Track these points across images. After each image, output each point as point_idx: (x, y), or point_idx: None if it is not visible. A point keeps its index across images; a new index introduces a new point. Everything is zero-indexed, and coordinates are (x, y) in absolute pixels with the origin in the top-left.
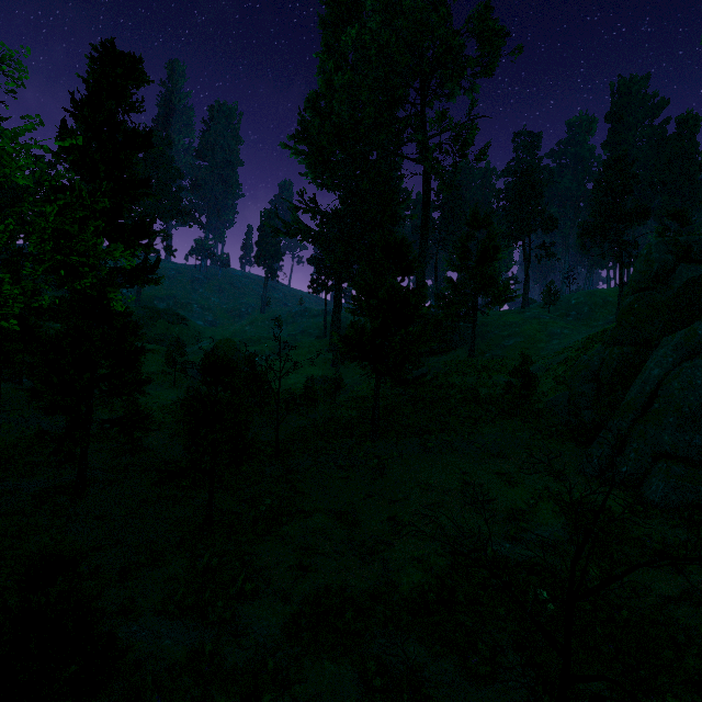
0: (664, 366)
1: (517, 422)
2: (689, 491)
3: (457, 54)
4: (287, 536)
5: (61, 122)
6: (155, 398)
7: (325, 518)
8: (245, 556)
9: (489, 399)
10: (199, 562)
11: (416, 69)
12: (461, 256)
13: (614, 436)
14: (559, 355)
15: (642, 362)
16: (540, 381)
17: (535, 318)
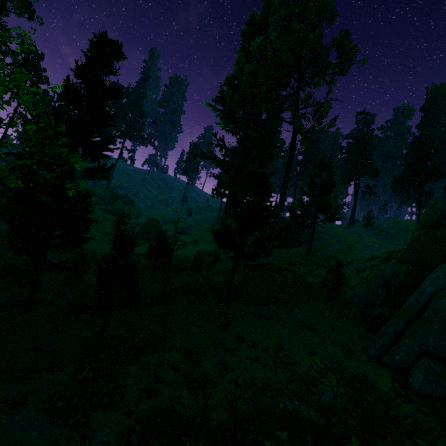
0: (435, 286)
1: (327, 306)
2: (442, 387)
3: (323, 59)
4: (148, 364)
5: (66, 76)
6: (102, 249)
7: (178, 354)
8: (113, 374)
9: (312, 286)
10: (81, 373)
11: (296, 66)
12: (309, 186)
13: (393, 330)
14: (367, 262)
15: (421, 279)
16: (351, 277)
17: (356, 233)
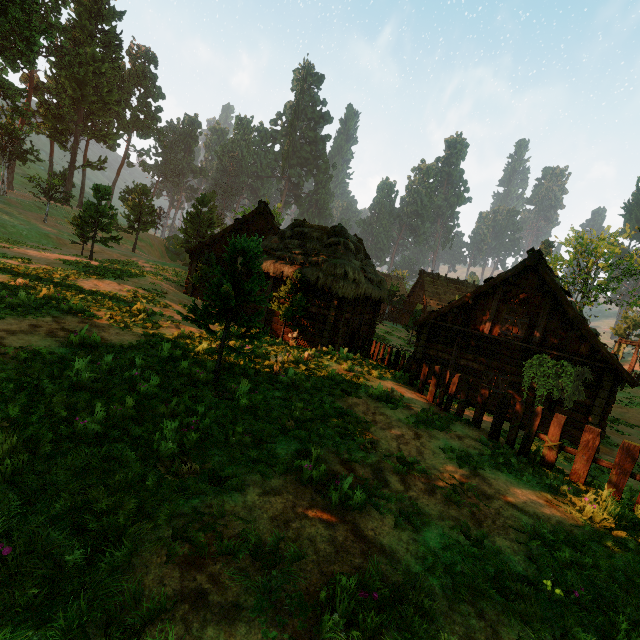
0: None
1: None
2: None
3: None
4: None
5: None
6: None
7: None
8: None
9: None
10: None
11: None
12: None
13: None
14: None
15: None
16: None
17: None
